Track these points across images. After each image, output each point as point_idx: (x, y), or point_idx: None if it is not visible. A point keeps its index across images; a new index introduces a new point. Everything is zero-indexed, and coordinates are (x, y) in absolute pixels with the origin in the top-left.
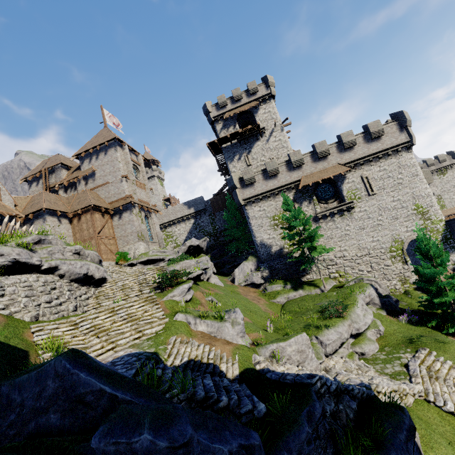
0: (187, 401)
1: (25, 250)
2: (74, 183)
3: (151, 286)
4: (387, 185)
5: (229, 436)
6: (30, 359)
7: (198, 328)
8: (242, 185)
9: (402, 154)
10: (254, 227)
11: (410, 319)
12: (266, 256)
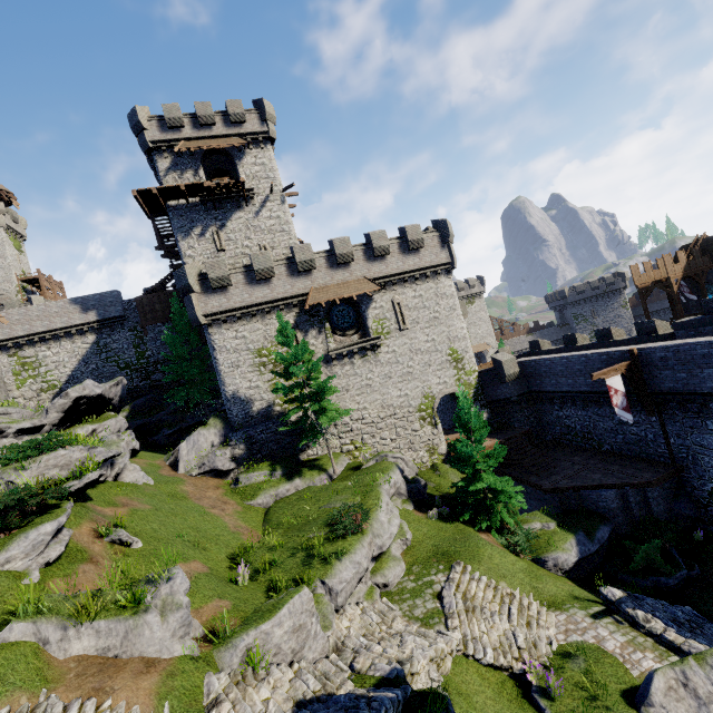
0: None
1: None
2: None
3: None
4: (423, 318)
5: None
6: None
7: (71, 649)
8: (205, 288)
9: (441, 279)
10: (223, 366)
11: (440, 512)
12: (243, 418)
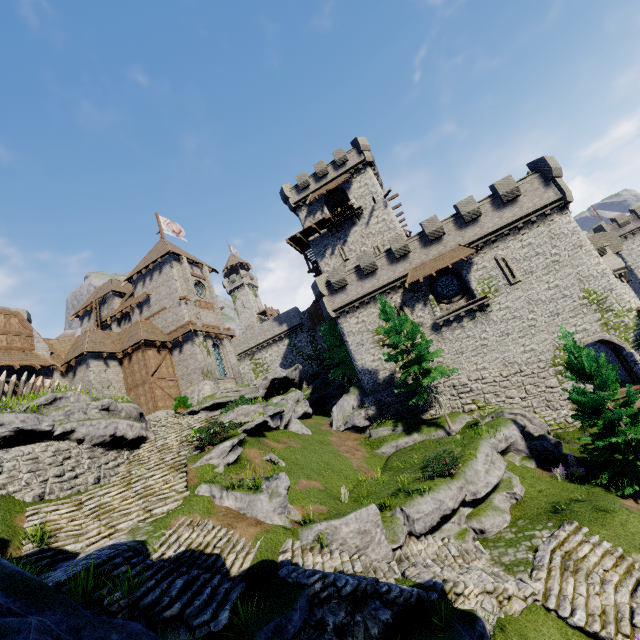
0: (129, 608)
1: (33, 415)
2: (128, 313)
3: (191, 446)
4: (537, 266)
5: None
6: (9, 551)
7: (224, 504)
8: (331, 291)
9: (552, 219)
10: (352, 346)
11: (573, 473)
12: (373, 385)
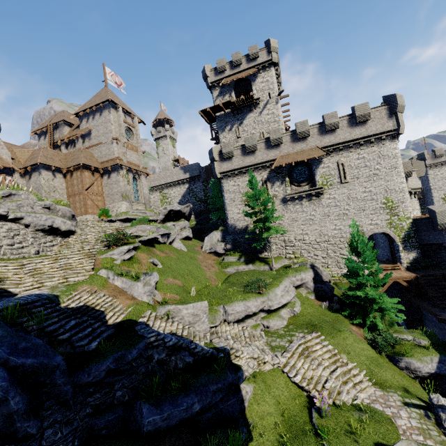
0: (39, 331)
1: None
2: (73, 140)
3: (102, 243)
4: (362, 174)
5: (31, 355)
6: None
7: (115, 283)
8: (221, 159)
9: (385, 143)
10: (226, 200)
11: (333, 306)
12: (234, 229)
